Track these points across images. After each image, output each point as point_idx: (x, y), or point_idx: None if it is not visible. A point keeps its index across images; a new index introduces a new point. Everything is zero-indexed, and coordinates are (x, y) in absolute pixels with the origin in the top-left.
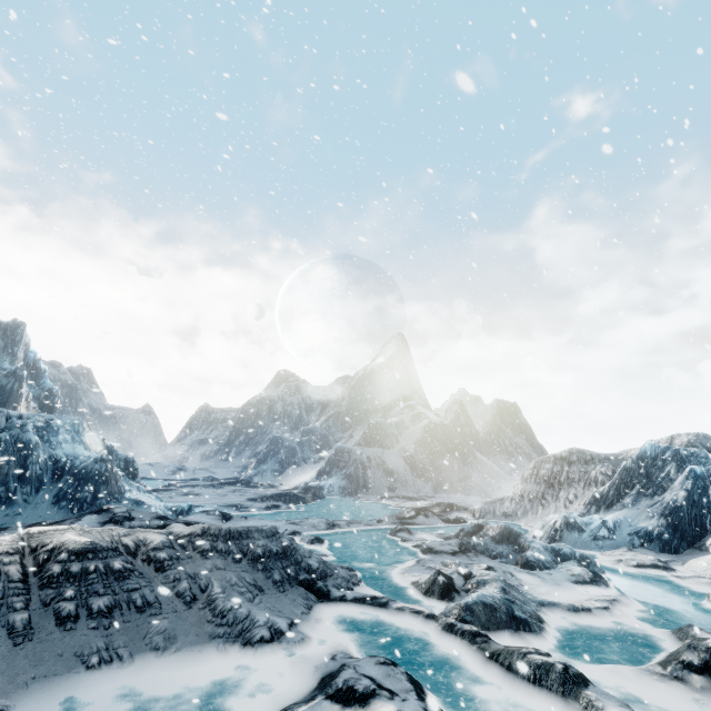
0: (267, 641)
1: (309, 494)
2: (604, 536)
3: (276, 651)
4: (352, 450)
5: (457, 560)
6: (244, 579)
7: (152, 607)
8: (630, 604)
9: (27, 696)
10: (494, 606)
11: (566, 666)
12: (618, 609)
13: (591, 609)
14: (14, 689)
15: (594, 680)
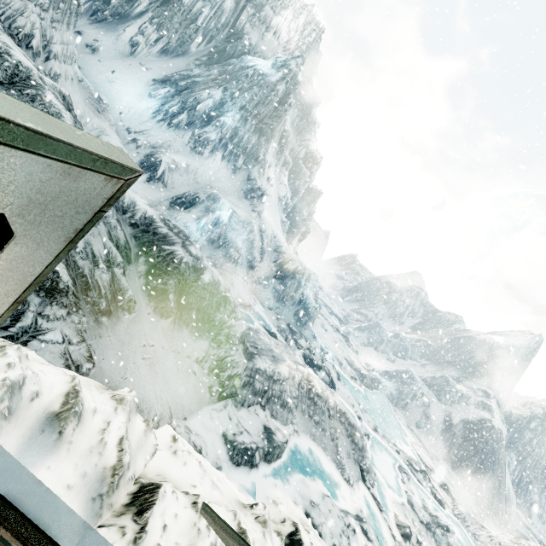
0: (346, 480)
1: (372, 382)
2: None
3: (347, 486)
4: (416, 380)
5: (420, 526)
6: (347, 447)
7: (325, 431)
8: None
9: (302, 435)
10: None
11: None
12: None
13: None
14: (301, 430)
15: None
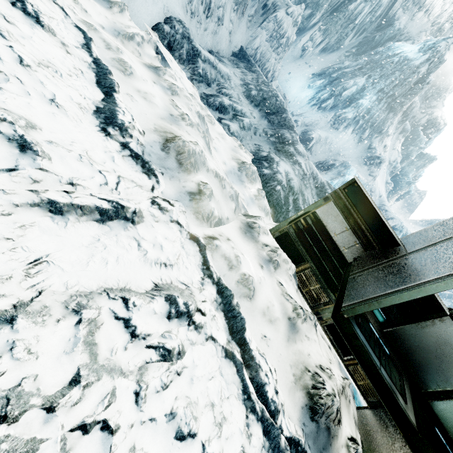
0: None
1: None
2: None
3: None
4: None
5: None
6: None
7: None
8: None
9: None
10: None
11: None
12: None
13: None
14: None
15: None
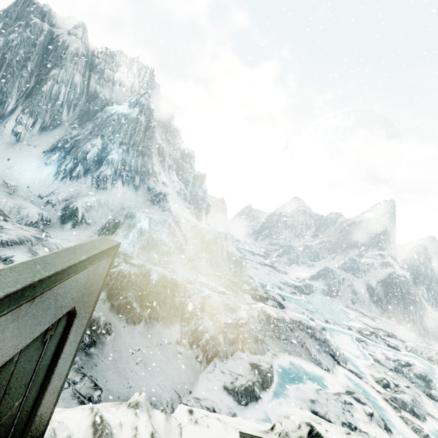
0: (326, 370)
1: (307, 289)
2: None
3: (329, 374)
4: (334, 271)
5: (391, 373)
6: (314, 345)
7: (294, 343)
8: None
9: (280, 355)
10: (406, 403)
11: (427, 434)
12: None
13: None
14: (277, 352)
15: None
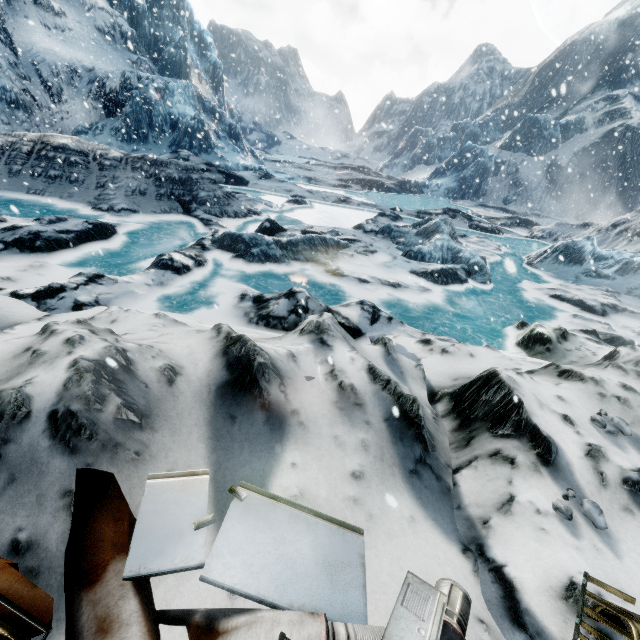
0: (103, 210)
1: (401, 187)
2: (603, 273)
3: (103, 216)
4: (482, 151)
5: (360, 236)
6: (140, 187)
7: (78, 183)
8: (407, 293)
9: None
10: (244, 240)
11: (170, 259)
12: (379, 288)
13: (347, 277)
14: None
15: (212, 283)
